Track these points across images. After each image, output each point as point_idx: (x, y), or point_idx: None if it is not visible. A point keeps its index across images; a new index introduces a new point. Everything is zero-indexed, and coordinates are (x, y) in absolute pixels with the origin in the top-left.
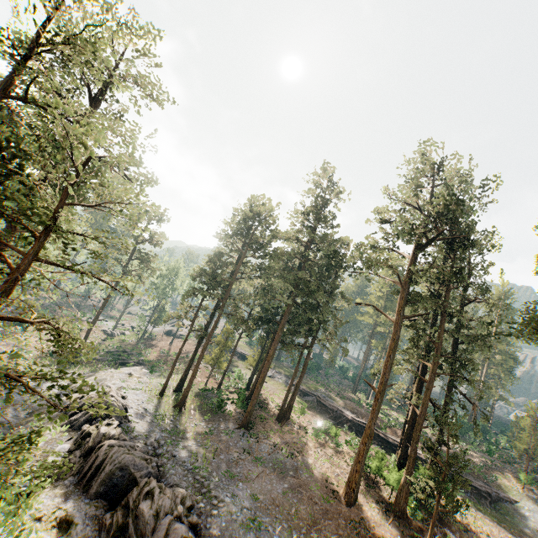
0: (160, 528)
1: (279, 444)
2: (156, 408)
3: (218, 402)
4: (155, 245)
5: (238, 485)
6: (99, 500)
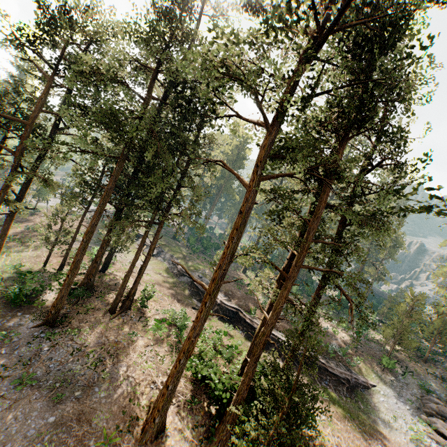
0: None
1: (89, 346)
2: None
3: (15, 292)
4: None
5: None
6: None
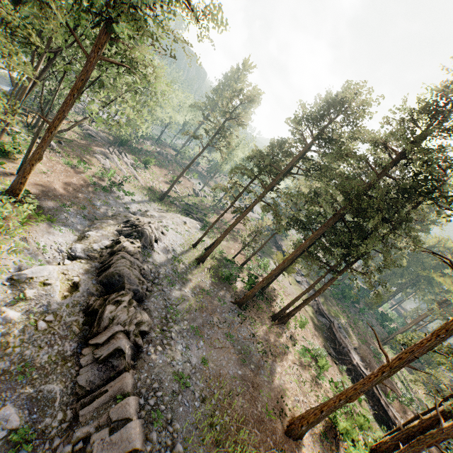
0: (110, 330)
1: (259, 337)
2: (182, 252)
3: (227, 273)
4: (240, 126)
5: (198, 343)
6: (101, 287)
